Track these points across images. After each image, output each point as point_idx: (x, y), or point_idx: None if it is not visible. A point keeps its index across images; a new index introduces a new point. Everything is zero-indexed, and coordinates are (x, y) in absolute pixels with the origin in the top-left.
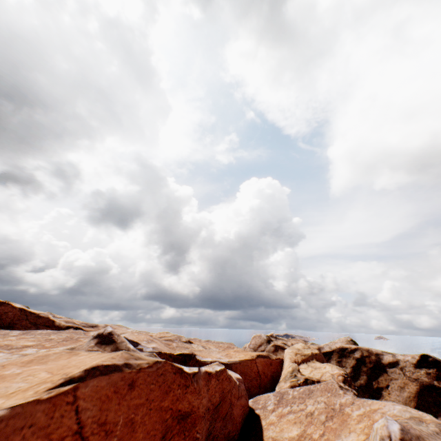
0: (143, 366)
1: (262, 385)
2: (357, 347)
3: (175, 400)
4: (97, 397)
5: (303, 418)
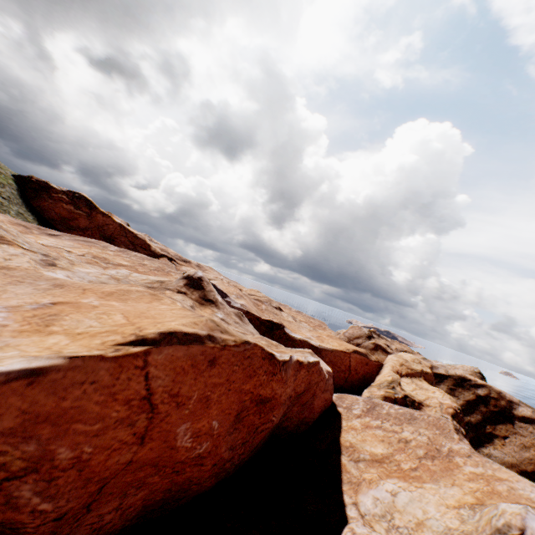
0: (229, 344)
1: (349, 380)
2: (485, 384)
3: (258, 385)
4: (171, 368)
5: (394, 441)
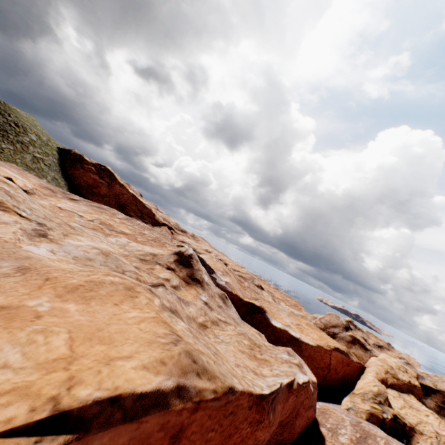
0: (205, 398)
1: (327, 379)
2: None
3: (238, 441)
4: None
5: None
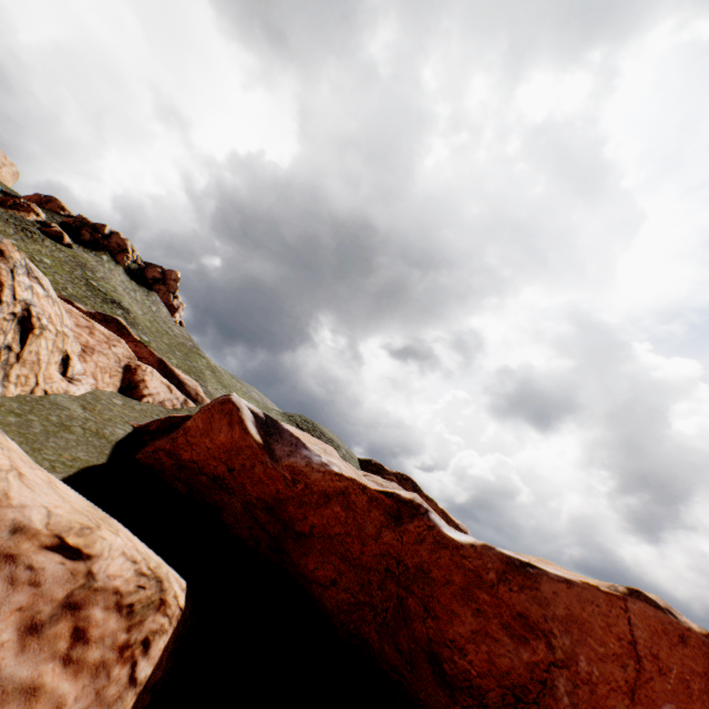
0: (692, 627)
1: None
2: None
3: None
4: (645, 622)
5: None
